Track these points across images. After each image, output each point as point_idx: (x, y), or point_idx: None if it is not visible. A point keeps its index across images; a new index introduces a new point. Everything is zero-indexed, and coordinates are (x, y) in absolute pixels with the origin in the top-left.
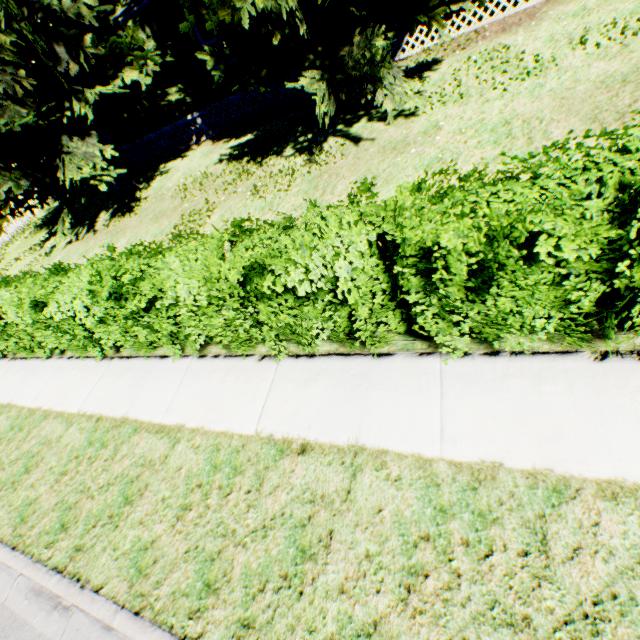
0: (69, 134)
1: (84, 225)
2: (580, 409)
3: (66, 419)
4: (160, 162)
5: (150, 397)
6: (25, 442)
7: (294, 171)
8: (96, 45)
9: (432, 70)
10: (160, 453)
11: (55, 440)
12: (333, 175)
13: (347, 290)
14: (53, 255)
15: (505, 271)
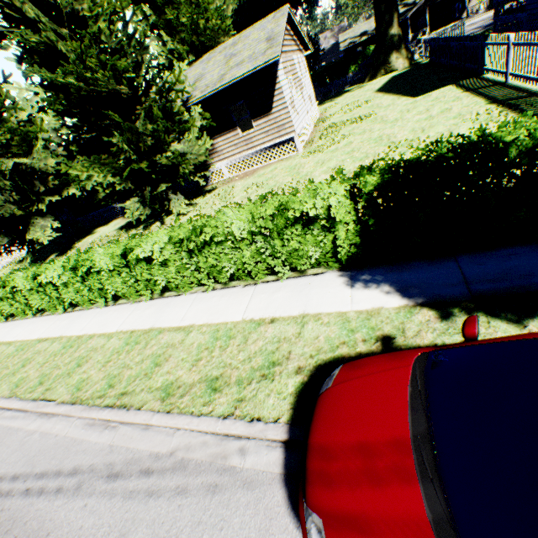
0: (37, 216)
1: (41, 261)
2: (115, 317)
3: None
4: (97, 227)
5: (13, 333)
6: None
7: None
8: (55, 180)
9: (211, 193)
10: (3, 350)
11: None
12: None
13: (66, 282)
14: None
15: (91, 275)
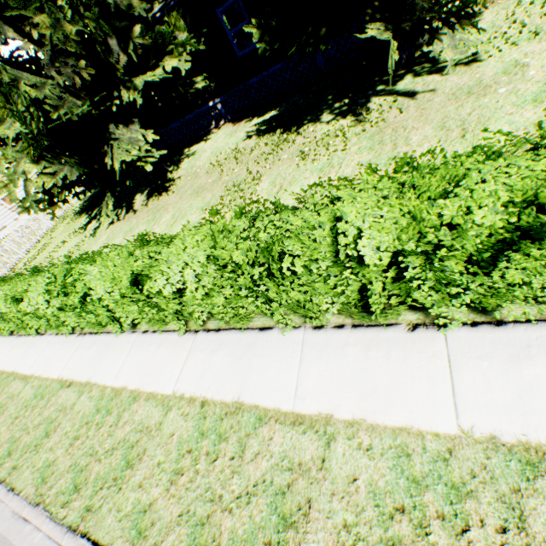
0: (115, 122)
1: (122, 207)
2: None
3: (160, 402)
4: (182, 147)
5: (264, 377)
6: (117, 428)
7: (344, 132)
8: (143, 34)
9: (472, 22)
10: (310, 454)
11: (154, 427)
12: (398, 128)
13: None
14: (98, 235)
15: None
